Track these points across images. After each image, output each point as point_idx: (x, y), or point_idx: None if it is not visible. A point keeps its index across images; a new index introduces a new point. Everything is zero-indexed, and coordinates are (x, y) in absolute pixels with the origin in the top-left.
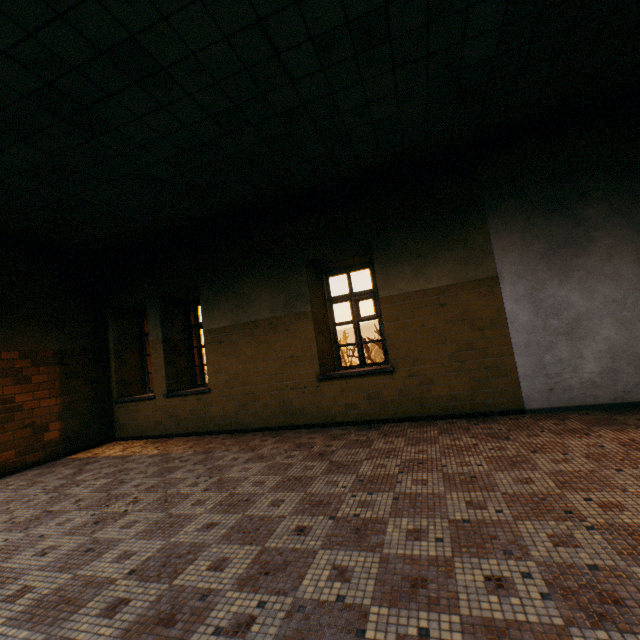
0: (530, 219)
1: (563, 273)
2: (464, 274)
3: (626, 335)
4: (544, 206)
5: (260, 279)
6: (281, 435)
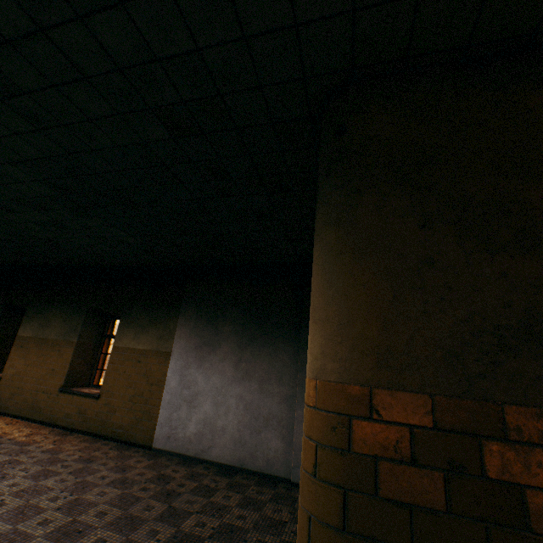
0: (198, 322)
1: (201, 361)
2: (157, 345)
3: (215, 412)
4: (207, 317)
5: (61, 312)
6: (15, 424)
